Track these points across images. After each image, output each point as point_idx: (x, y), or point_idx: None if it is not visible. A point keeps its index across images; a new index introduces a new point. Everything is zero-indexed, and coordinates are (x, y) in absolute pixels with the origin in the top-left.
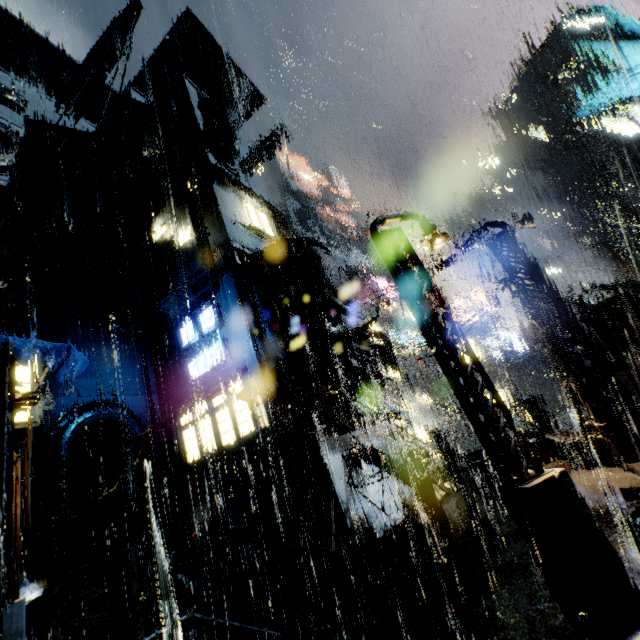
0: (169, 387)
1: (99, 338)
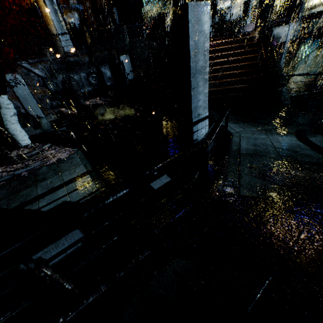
0: None
1: None
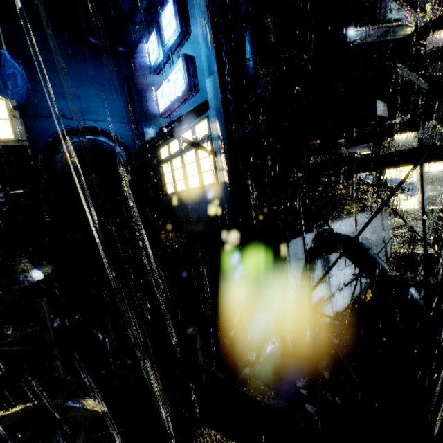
0: (149, 118)
1: (77, 54)
